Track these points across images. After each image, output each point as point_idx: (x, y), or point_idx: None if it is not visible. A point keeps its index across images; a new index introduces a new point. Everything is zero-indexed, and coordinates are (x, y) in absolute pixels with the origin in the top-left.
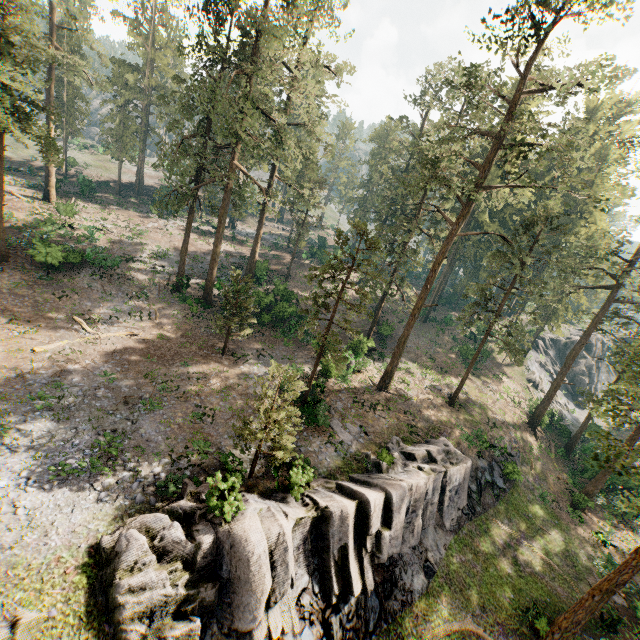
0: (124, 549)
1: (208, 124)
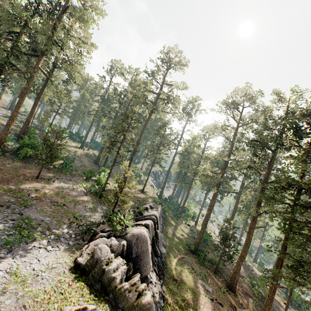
0: (100, 255)
1: (19, 37)
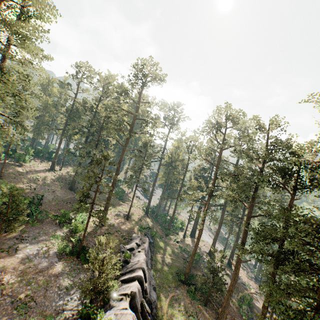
0: None
1: None
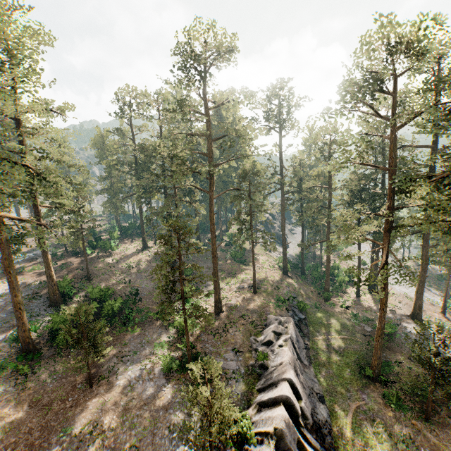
0: None
1: None
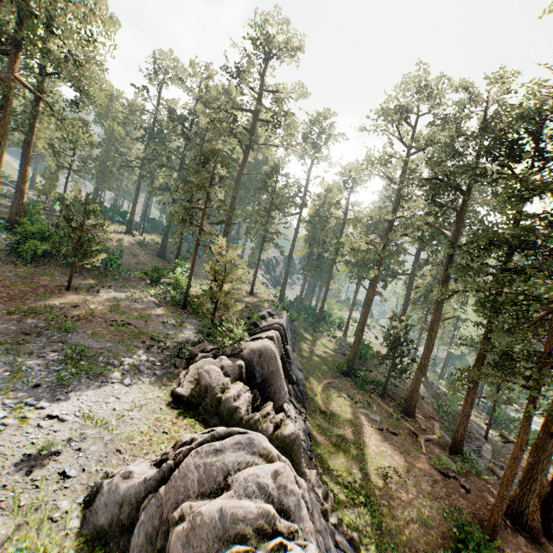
0: (210, 380)
1: None
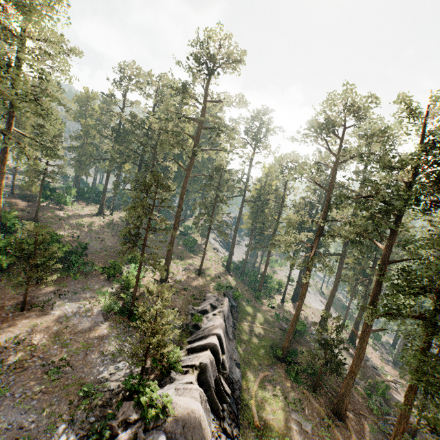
0: None
1: None
